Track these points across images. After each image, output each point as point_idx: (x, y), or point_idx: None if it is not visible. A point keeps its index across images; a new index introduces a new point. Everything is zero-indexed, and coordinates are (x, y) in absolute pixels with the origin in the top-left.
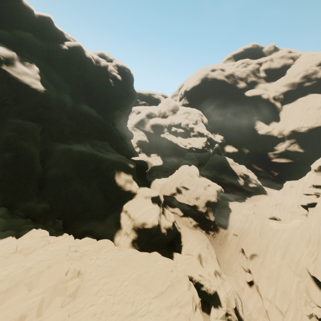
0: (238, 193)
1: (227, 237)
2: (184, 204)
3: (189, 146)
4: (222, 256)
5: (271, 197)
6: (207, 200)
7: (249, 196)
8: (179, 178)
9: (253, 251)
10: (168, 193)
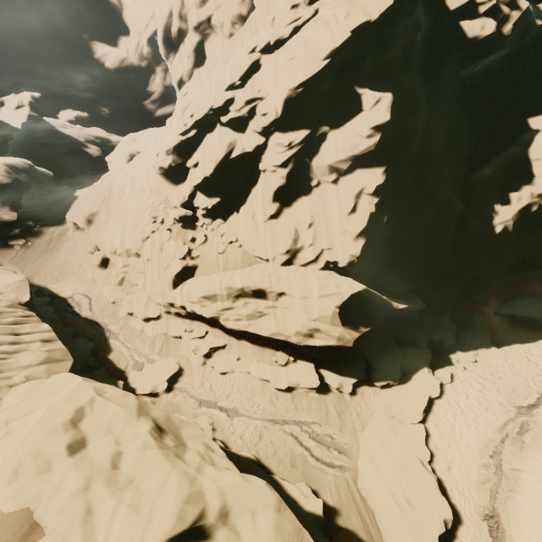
0: (99, 174)
1: (67, 234)
2: None
3: None
4: (52, 263)
5: None
6: None
7: None
8: None
9: (86, 211)
10: None
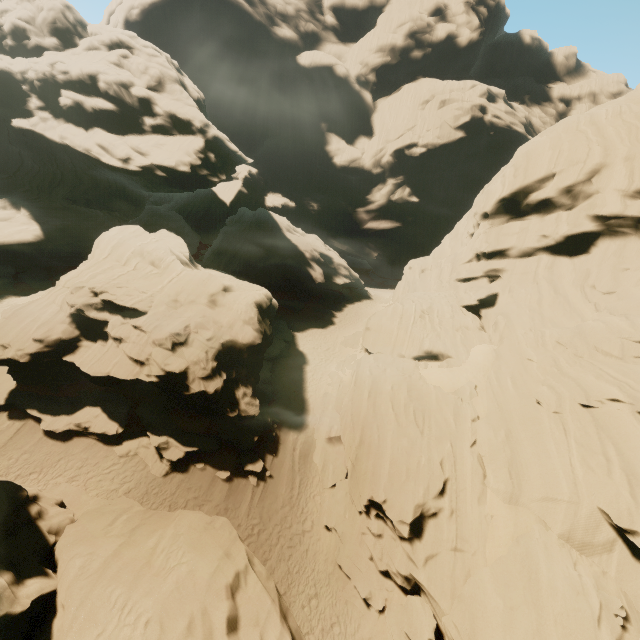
0: (314, 306)
1: (313, 459)
2: (125, 384)
3: (139, 159)
4: (309, 554)
5: (381, 304)
6: (226, 343)
7: (338, 310)
8: (91, 275)
9: (418, 507)
10: (26, 349)
